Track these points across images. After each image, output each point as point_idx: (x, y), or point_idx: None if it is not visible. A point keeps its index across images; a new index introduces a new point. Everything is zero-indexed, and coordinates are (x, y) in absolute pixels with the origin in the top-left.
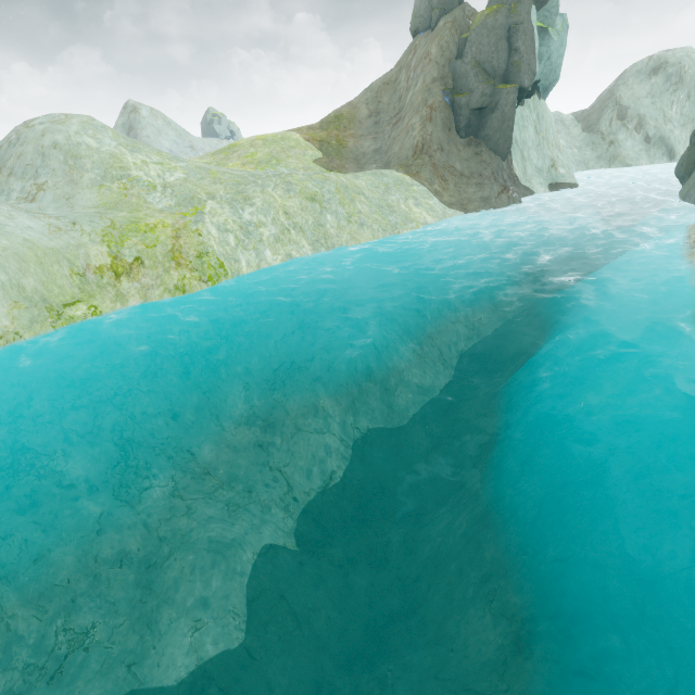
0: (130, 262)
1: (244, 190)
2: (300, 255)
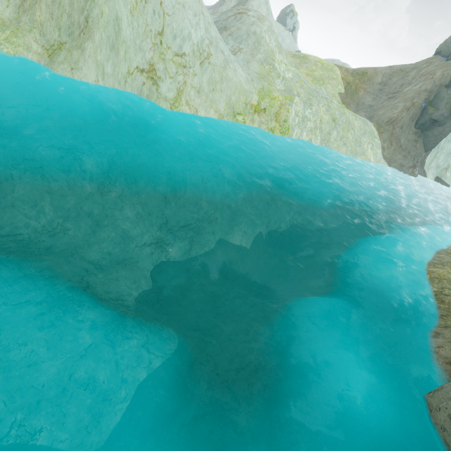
0: (262, 108)
1: (311, 99)
2: (314, 142)
